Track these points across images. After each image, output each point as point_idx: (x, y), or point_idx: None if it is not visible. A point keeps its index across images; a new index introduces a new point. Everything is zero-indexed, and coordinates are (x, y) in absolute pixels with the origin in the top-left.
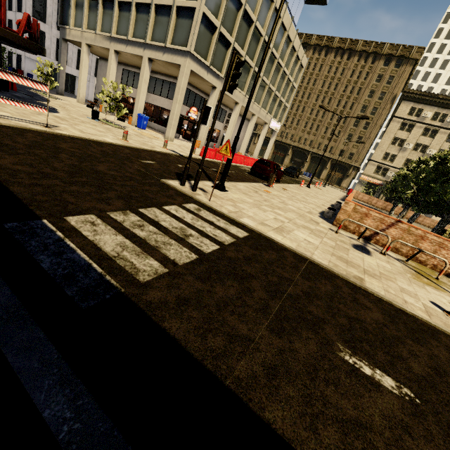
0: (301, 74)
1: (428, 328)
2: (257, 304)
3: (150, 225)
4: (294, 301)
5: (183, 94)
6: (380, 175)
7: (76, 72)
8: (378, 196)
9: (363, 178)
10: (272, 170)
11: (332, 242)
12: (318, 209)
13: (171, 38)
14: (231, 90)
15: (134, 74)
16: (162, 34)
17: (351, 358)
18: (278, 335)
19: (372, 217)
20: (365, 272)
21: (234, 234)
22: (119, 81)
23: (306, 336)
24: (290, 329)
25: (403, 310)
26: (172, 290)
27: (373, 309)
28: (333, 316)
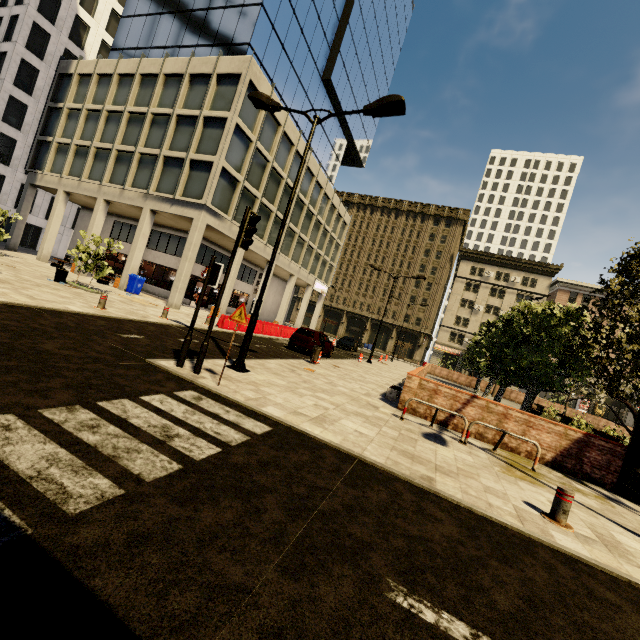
0: (346, 231)
1: (521, 540)
2: (267, 531)
3: (111, 424)
4: (328, 521)
5: (195, 251)
6: (457, 343)
7: (45, 223)
8: (460, 369)
9: (437, 347)
10: (317, 342)
11: (395, 431)
12: (379, 390)
13: (182, 190)
14: (246, 246)
15: (130, 227)
16: (171, 185)
17: (406, 599)
18: (293, 577)
19: (443, 394)
20: (438, 469)
21: (249, 430)
22: (108, 234)
23: (340, 573)
24: (315, 565)
25: (487, 518)
26: (124, 523)
27: (445, 521)
28: (385, 536)
